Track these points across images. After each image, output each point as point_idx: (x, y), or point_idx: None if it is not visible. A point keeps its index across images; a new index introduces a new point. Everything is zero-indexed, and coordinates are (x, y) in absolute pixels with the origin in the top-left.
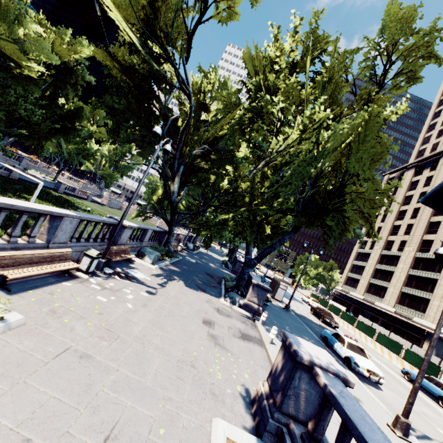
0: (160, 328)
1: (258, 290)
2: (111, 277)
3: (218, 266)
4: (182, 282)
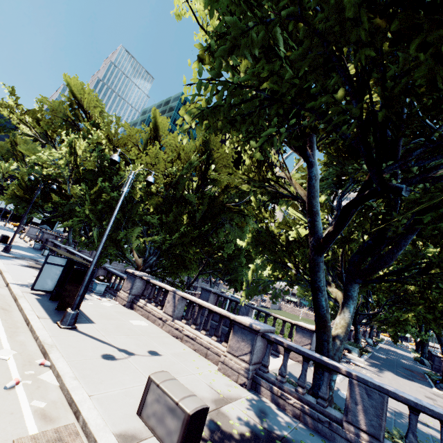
0: None
1: None
2: (348, 363)
3: (411, 362)
4: (389, 372)
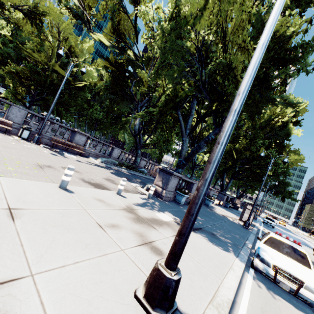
0: (5, 147)
1: (163, 174)
2: (39, 145)
3: None
4: (111, 171)
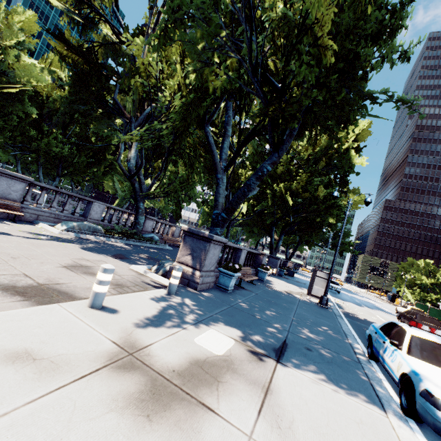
0: None
1: (193, 241)
2: None
3: None
4: (86, 246)
